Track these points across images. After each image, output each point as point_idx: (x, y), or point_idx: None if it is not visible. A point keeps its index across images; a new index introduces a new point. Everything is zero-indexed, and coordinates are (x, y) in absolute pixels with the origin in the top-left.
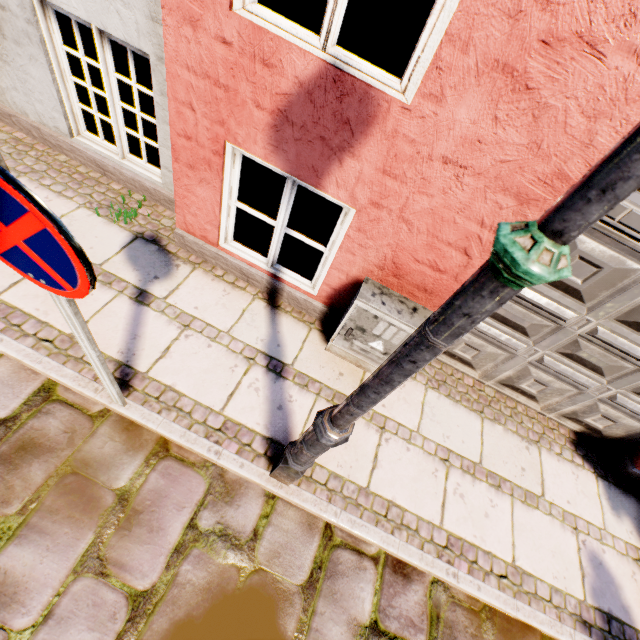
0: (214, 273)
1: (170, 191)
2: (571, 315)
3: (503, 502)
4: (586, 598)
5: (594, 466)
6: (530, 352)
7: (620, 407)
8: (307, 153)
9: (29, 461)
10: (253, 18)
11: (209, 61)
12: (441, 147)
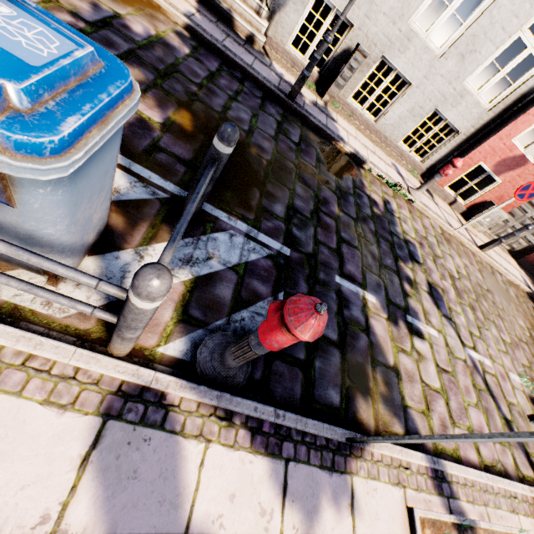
0: (437, 196)
1: (423, 166)
2: (529, 212)
3: (506, 263)
4: (524, 282)
5: (513, 258)
6: (511, 223)
7: (525, 239)
8: (502, 168)
9: (450, 243)
10: (514, 142)
11: (496, 146)
12: (533, 173)
